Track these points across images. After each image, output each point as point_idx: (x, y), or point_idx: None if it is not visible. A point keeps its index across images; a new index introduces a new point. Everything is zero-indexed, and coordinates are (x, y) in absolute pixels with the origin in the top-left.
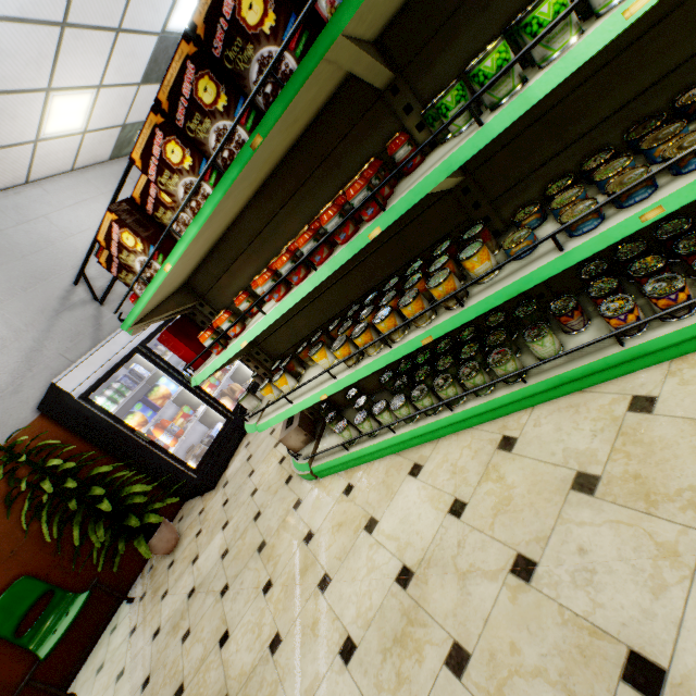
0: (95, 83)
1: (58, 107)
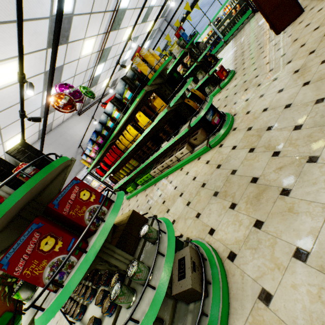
0: (20, 131)
1: (8, 143)
